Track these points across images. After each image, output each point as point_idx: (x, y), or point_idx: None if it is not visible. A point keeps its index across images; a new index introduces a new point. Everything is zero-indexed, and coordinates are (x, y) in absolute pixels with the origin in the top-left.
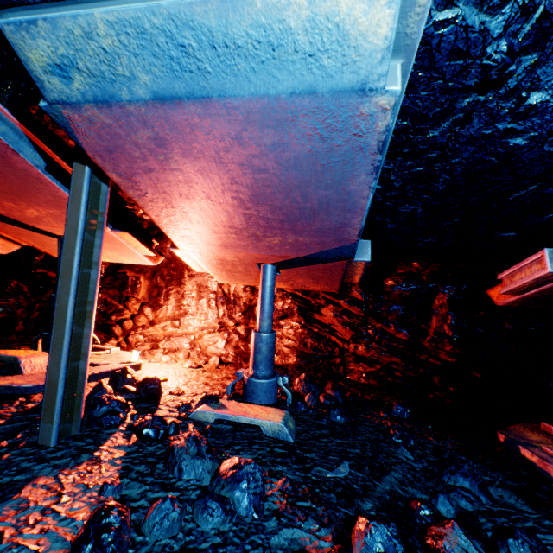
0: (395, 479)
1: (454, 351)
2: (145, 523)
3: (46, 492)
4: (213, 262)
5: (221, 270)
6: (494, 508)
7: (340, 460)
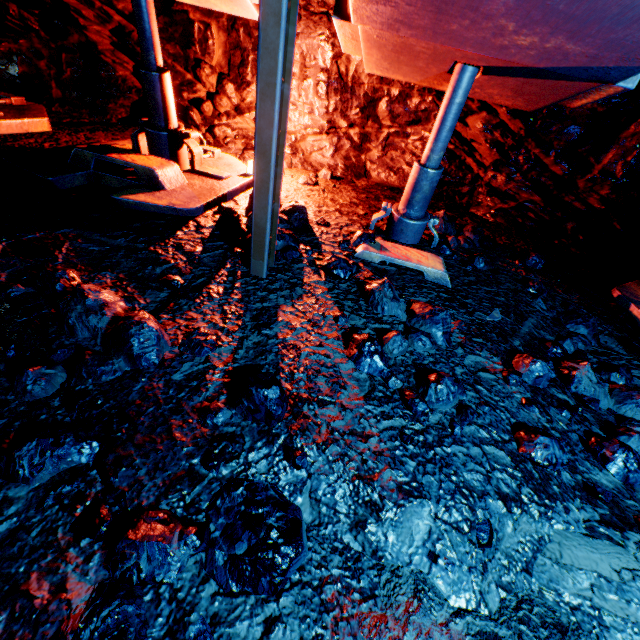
0: (531, 325)
1: (609, 197)
2: (384, 347)
3: (297, 319)
4: (387, 48)
5: (386, 60)
6: (599, 350)
7: (491, 307)
